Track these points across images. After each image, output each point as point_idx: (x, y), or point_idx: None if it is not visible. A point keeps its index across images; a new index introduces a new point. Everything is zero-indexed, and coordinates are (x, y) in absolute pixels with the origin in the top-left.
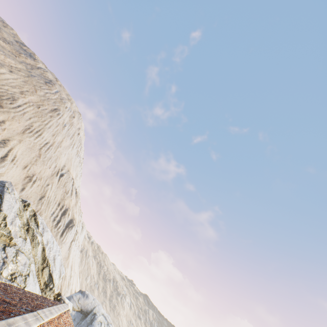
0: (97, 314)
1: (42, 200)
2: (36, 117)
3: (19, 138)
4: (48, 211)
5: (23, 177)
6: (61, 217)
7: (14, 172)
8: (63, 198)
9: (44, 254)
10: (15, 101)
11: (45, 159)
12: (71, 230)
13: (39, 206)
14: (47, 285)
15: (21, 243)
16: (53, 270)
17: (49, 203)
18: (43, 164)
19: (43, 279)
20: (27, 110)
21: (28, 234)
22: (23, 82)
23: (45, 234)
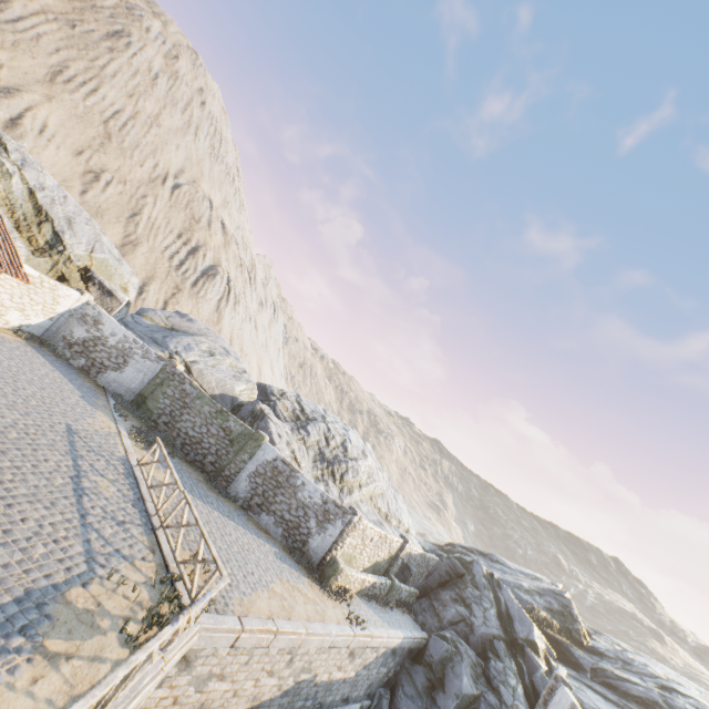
0: (200, 336)
1: (134, 219)
2: (73, 50)
3: (44, 92)
4: (155, 242)
5: (79, 171)
6: (188, 257)
7: (55, 158)
8: (188, 228)
9: (36, 201)
10: (5, 5)
11: (125, 146)
12: (214, 280)
13: (131, 228)
14: (53, 247)
15: None
16: (68, 233)
17: (154, 229)
18: (121, 155)
19: (43, 237)
20: (45, 31)
21: None
22: None
23: (32, 172)
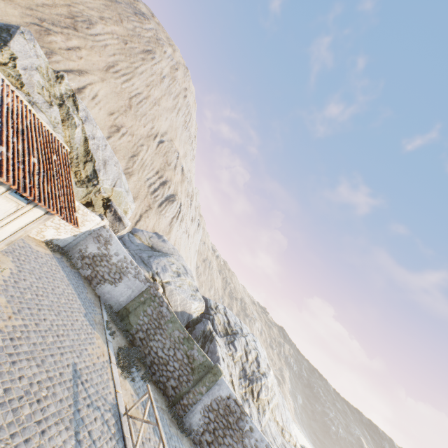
0: (171, 256)
1: (133, 158)
2: (122, 56)
3: (101, 76)
4: (142, 174)
5: (109, 125)
6: (159, 186)
7: (97, 114)
8: (163, 168)
9: (87, 146)
10: (92, 26)
11: (138, 113)
12: (172, 204)
13: (130, 164)
14: (90, 180)
15: (40, 102)
16: (102, 171)
17: (143, 166)
18: (135, 119)
19: (85, 172)
20: (110, 43)
21: (61, 110)
22: (104, 6)
23: (89, 126)
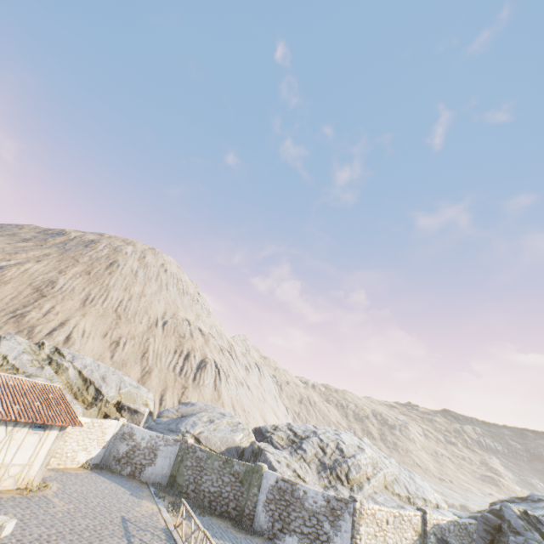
0: (201, 412)
1: (145, 356)
2: (91, 284)
3: (81, 313)
4: (161, 364)
5: (107, 345)
6: (184, 362)
7: (93, 345)
8: (179, 344)
9: (83, 376)
10: (56, 283)
11: (129, 317)
12: (206, 369)
13: (145, 363)
14: (97, 399)
15: (34, 371)
16: (103, 386)
17: (158, 356)
18: (128, 323)
19: (90, 395)
20: (76, 284)
21: (52, 365)
22: (58, 262)
23: (78, 361)
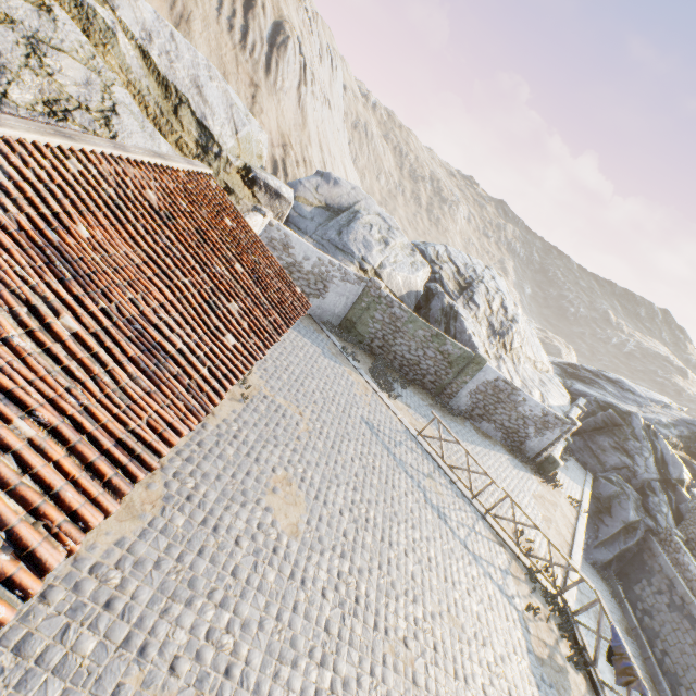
0: (361, 213)
1: None
2: None
3: None
4: (203, 3)
5: None
6: (246, 18)
7: None
8: None
9: (155, 69)
10: None
11: None
12: (286, 54)
13: None
14: (206, 150)
15: (34, 22)
16: (207, 114)
17: None
18: None
19: (188, 135)
20: None
21: (61, 2)
22: None
23: (123, 6)
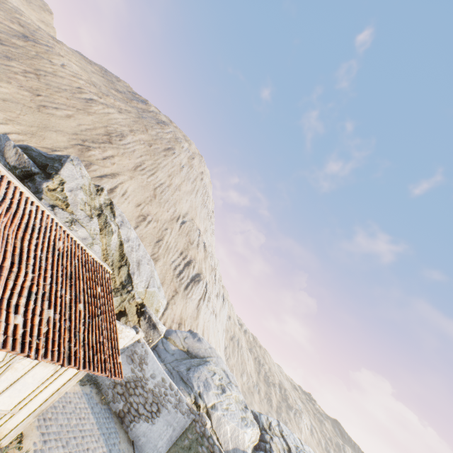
0: (210, 362)
1: (159, 243)
2: (148, 156)
3: (130, 175)
4: (167, 258)
5: (136, 215)
6: (184, 267)
7: (126, 208)
8: (186, 248)
9: (122, 250)
10: (124, 138)
11: (162, 201)
12: (198, 284)
13: (156, 249)
14: (124, 287)
15: (82, 217)
16: (136, 273)
17: (168, 249)
18: (159, 206)
19: (119, 278)
20: (138, 148)
21: (100, 220)
22: (133, 122)
23: (124, 229)
